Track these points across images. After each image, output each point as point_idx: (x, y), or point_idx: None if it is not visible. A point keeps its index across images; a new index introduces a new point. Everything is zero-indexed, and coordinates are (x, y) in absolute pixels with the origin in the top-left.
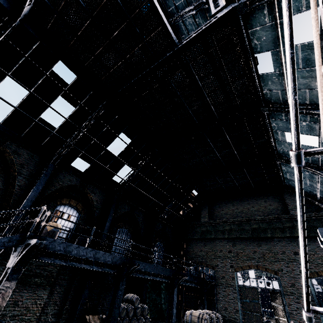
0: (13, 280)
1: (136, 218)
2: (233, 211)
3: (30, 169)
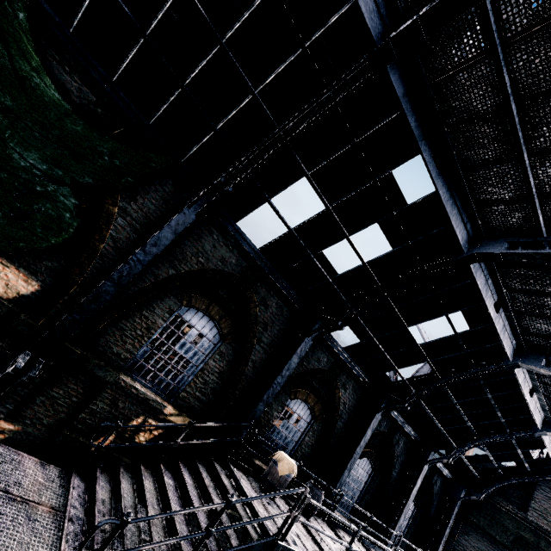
0: None
1: (392, 446)
2: None
3: (273, 333)
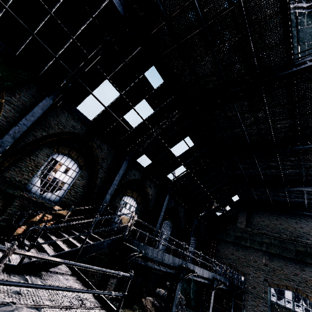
0: (115, 277)
1: (178, 213)
2: (276, 226)
3: (108, 163)
